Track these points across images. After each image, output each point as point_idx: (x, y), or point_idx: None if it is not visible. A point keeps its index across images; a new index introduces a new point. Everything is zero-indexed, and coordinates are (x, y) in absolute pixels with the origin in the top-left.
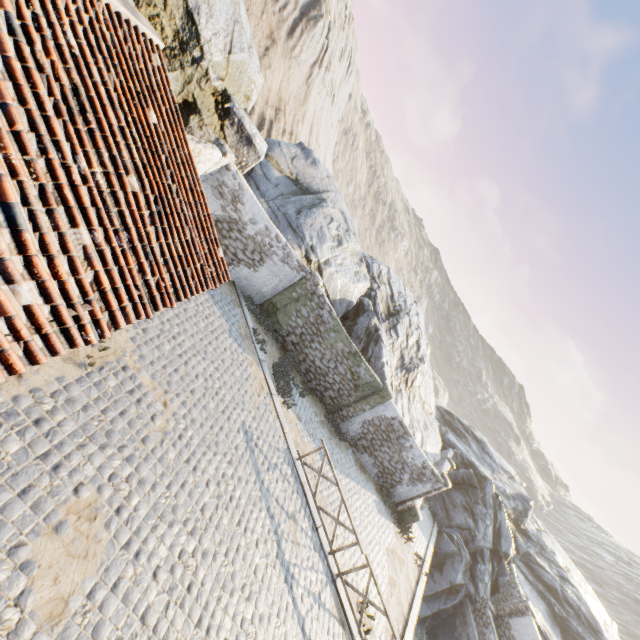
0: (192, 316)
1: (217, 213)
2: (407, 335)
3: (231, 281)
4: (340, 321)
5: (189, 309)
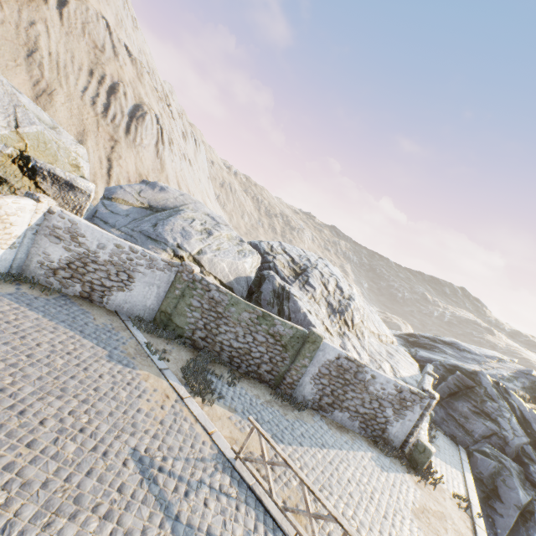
0: (42, 358)
1: (64, 256)
2: (324, 284)
3: (112, 312)
4: (248, 299)
5: (37, 353)
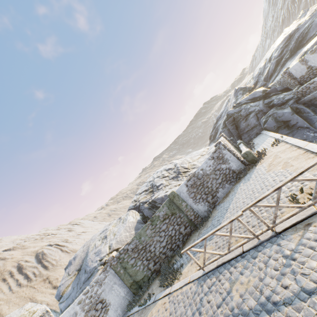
0: None
1: None
2: (163, 177)
3: None
4: None
5: None
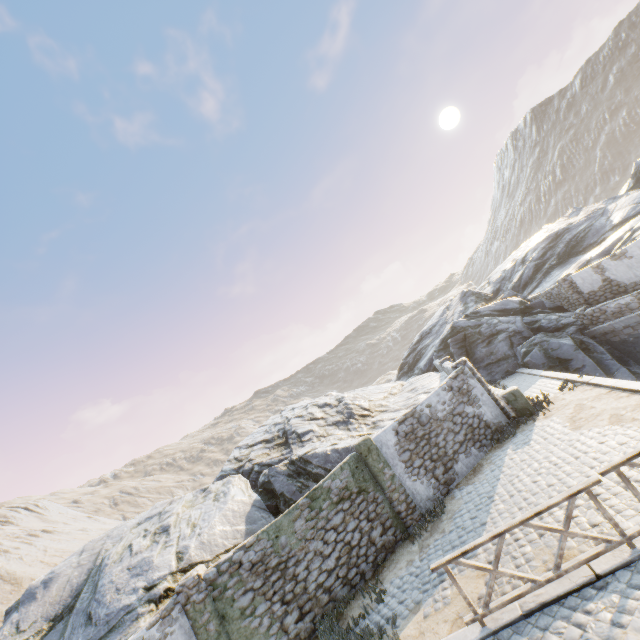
0: None
1: None
2: (312, 419)
3: None
4: None
5: None
